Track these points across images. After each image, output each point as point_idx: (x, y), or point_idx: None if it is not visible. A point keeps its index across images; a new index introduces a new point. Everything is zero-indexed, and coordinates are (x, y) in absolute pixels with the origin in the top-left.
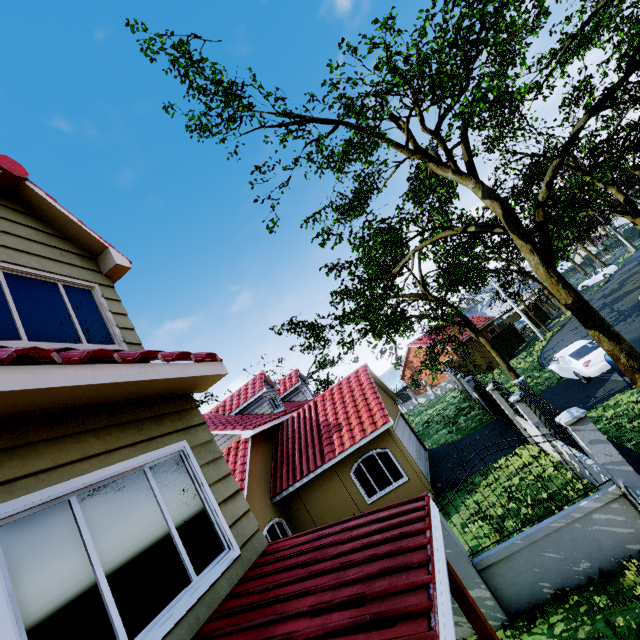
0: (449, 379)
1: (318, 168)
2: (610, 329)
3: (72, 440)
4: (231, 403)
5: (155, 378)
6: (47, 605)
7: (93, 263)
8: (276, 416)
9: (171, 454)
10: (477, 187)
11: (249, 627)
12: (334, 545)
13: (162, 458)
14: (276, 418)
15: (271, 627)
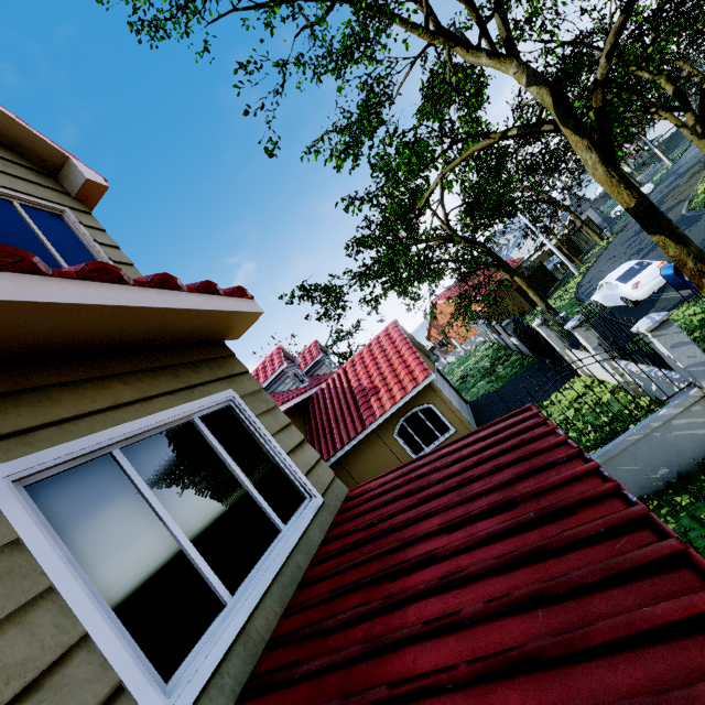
0: (479, 332)
1: (314, 73)
2: (677, 231)
3: (93, 386)
4: None
5: (182, 307)
6: (121, 568)
7: (54, 182)
8: (303, 390)
9: (220, 404)
10: (520, 71)
11: (369, 559)
12: (436, 471)
13: (210, 408)
14: (304, 392)
15: (399, 553)
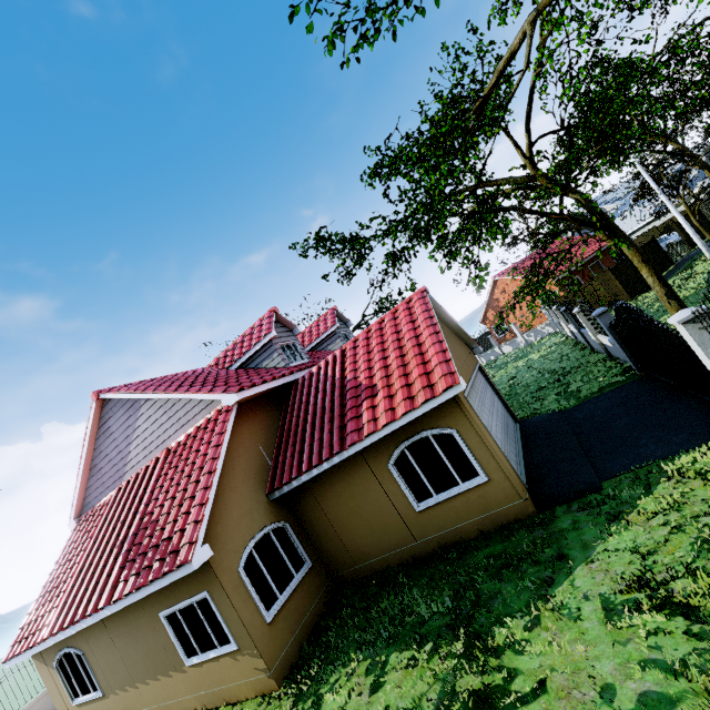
0: (549, 321)
1: None
2: None
3: None
4: (232, 353)
5: None
6: None
7: None
8: (287, 371)
9: None
10: None
11: None
12: None
13: None
14: (286, 374)
15: None
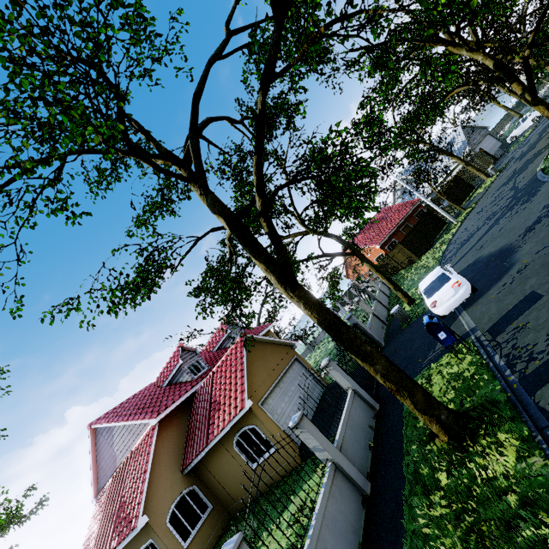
0: None
1: (93, 192)
2: (361, 349)
3: None
4: (163, 375)
5: None
6: None
7: None
8: (189, 387)
9: None
10: (202, 200)
11: None
12: None
13: None
14: (188, 390)
15: None
